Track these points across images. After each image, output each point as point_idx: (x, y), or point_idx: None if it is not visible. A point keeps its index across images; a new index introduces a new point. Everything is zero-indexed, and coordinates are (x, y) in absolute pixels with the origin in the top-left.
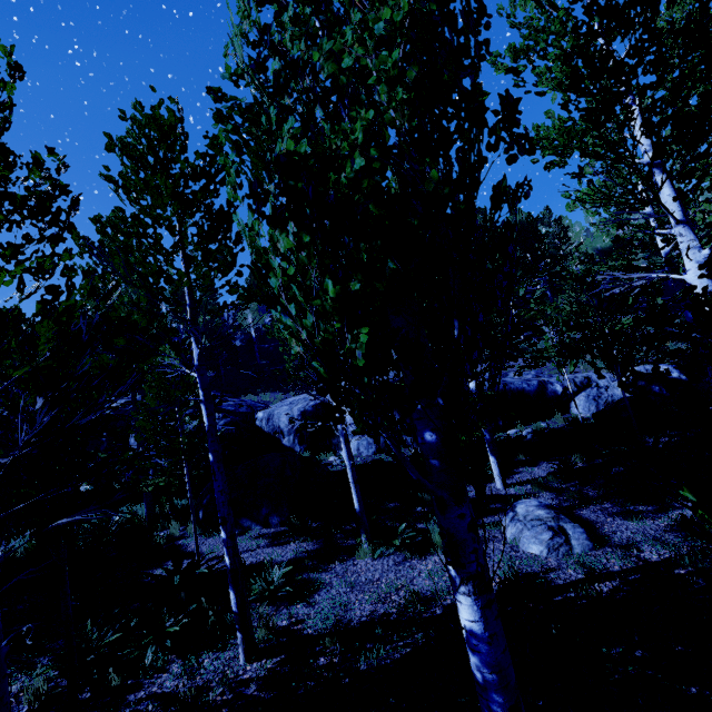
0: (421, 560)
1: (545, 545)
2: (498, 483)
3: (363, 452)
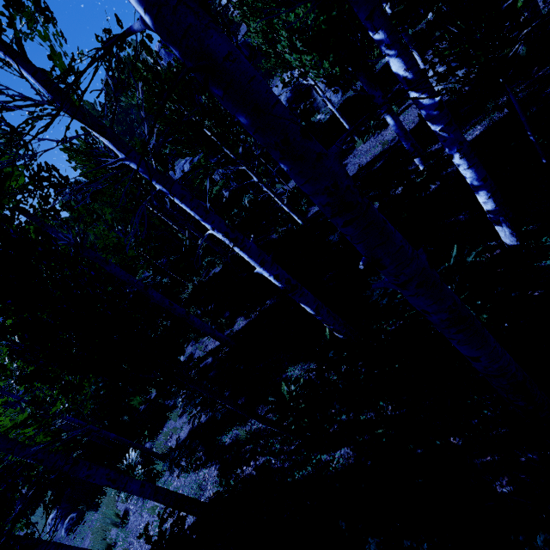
0: (385, 130)
1: (442, 86)
2: (421, 65)
3: (335, 100)
